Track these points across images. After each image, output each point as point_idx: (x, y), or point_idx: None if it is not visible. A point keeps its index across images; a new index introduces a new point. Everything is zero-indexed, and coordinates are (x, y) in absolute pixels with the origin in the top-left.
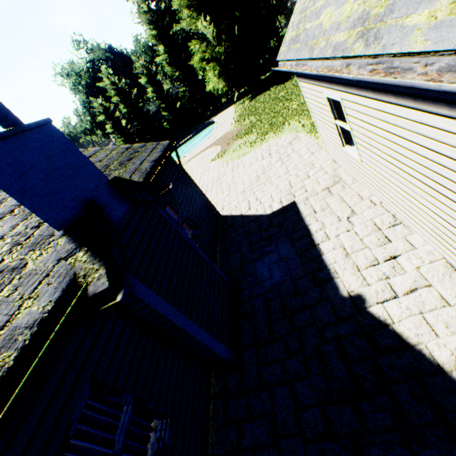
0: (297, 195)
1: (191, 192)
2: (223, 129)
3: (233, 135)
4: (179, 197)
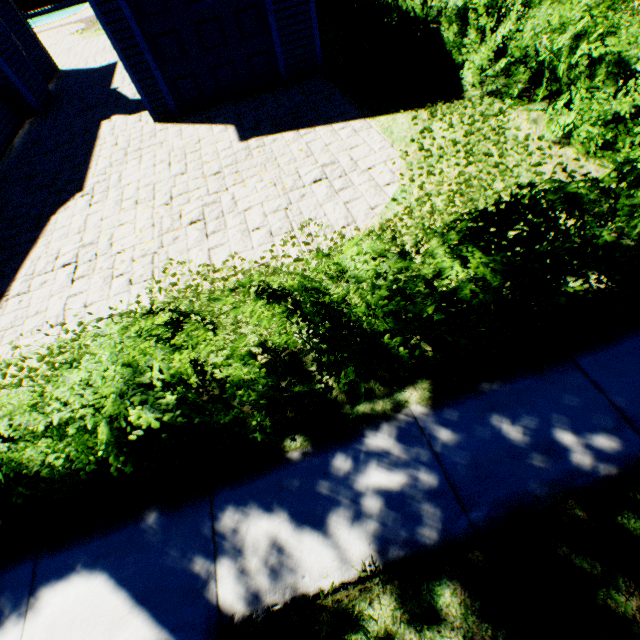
0: None
1: (21, 24)
2: None
3: None
4: (4, 16)
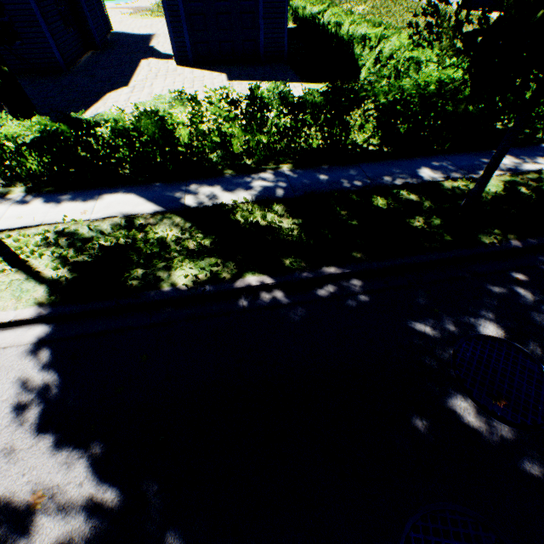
0: (159, 33)
1: None
2: (143, 4)
3: (148, 9)
4: None
